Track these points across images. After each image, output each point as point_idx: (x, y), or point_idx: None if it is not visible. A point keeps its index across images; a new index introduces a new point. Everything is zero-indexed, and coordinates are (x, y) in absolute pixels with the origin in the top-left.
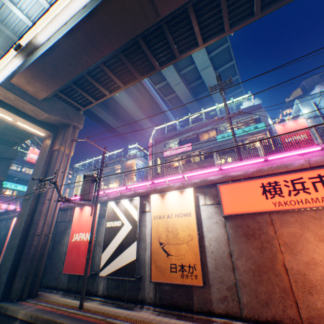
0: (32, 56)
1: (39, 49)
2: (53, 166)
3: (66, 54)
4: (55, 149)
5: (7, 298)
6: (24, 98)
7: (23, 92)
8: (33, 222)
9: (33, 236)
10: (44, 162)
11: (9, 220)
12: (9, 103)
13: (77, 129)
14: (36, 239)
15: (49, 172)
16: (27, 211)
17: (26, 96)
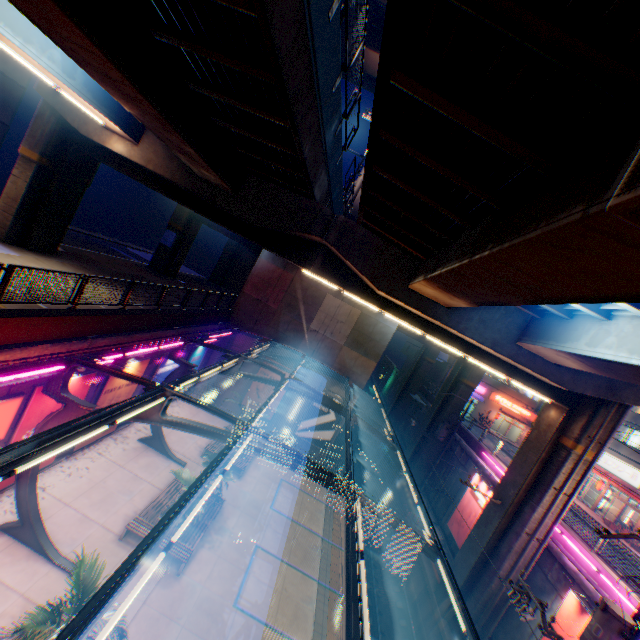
0: (562, 323)
1: (580, 321)
2: (549, 477)
3: (639, 373)
4: (561, 442)
5: (448, 619)
6: (529, 367)
7: (530, 356)
8: (495, 550)
9: (490, 573)
10: (535, 458)
11: (469, 459)
12: (505, 361)
13: (625, 411)
14: (493, 579)
15: (538, 483)
16: (491, 524)
17: (534, 362)
